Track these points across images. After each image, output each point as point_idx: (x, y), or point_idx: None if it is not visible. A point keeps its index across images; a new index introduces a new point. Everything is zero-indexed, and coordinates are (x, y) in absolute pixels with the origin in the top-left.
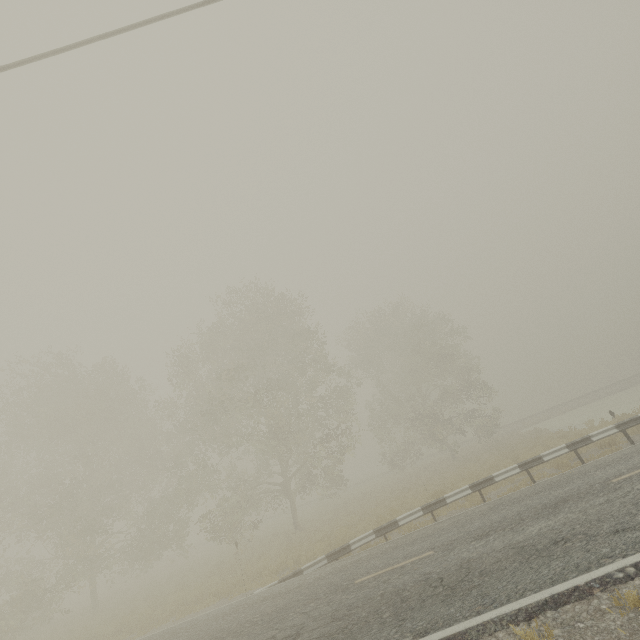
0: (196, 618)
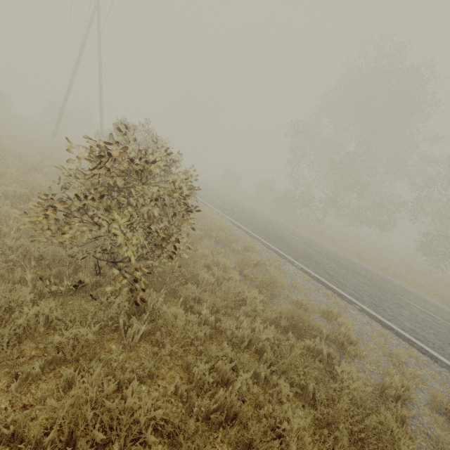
0: (440, 306)
